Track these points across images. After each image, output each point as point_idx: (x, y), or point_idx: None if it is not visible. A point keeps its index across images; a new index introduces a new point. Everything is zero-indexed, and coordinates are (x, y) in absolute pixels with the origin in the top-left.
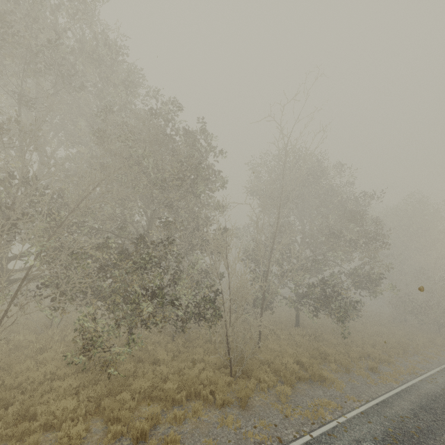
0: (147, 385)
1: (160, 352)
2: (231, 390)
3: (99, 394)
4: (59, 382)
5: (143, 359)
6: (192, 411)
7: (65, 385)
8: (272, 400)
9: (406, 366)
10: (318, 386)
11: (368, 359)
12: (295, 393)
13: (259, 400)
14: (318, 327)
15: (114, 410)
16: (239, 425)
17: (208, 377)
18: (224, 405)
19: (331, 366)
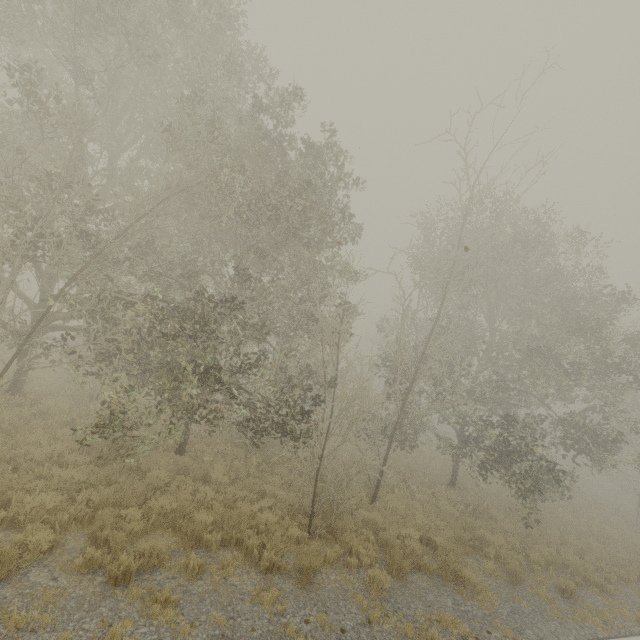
0: (170, 506)
1: (218, 467)
2: (297, 551)
3: (103, 500)
4: (59, 469)
5: (189, 470)
6: (220, 565)
7: (65, 475)
8: (357, 587)
9: (637, 605)
10: (448, 589)
11: (564, 572)
12: (402, 588)
13: (335, 581)
14: (487, 497)
15: (106, 527)
16: (281, 610)
17: (268, 522)
18: (274, 571)
19: (485, 564)
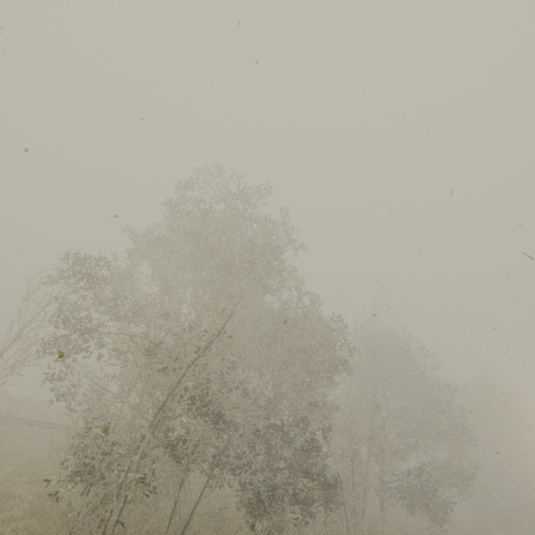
0: None
1: None
2: None
3: None
4: None
5: None
6: None
7: None
8: None
9: None
10: None
11: None
12: None
13: None
14: (403, 528)
15: None
16: None
17: None
18: None
19: None
